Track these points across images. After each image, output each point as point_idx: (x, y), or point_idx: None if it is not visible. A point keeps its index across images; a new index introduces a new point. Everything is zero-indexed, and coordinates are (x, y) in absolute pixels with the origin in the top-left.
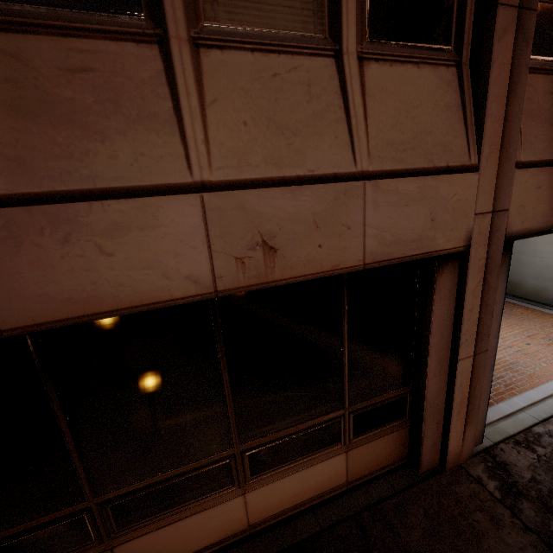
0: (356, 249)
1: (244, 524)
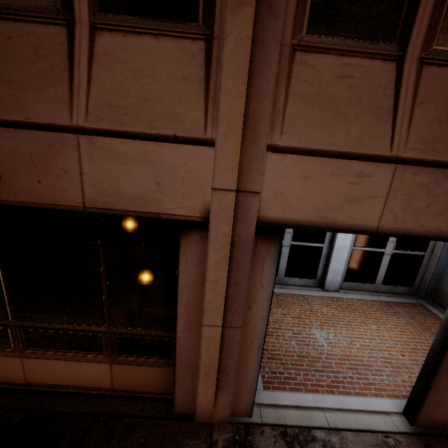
0: (75, 192)
1: (23, 379)
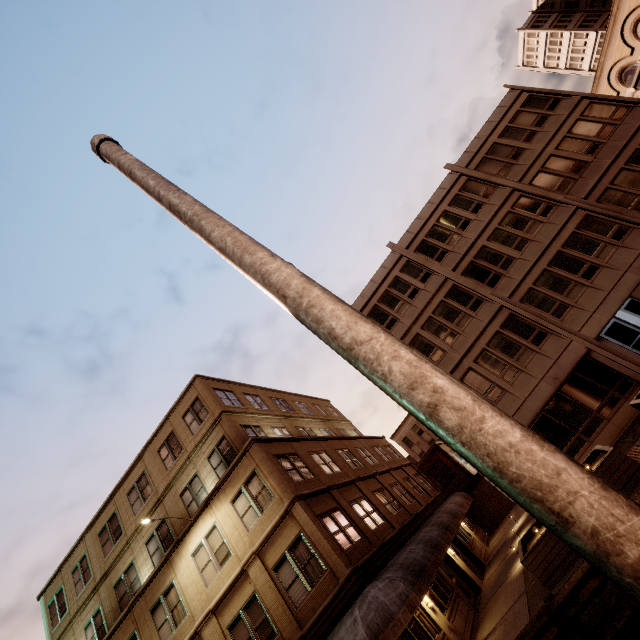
0: (568, 368)
1: (619, 429)
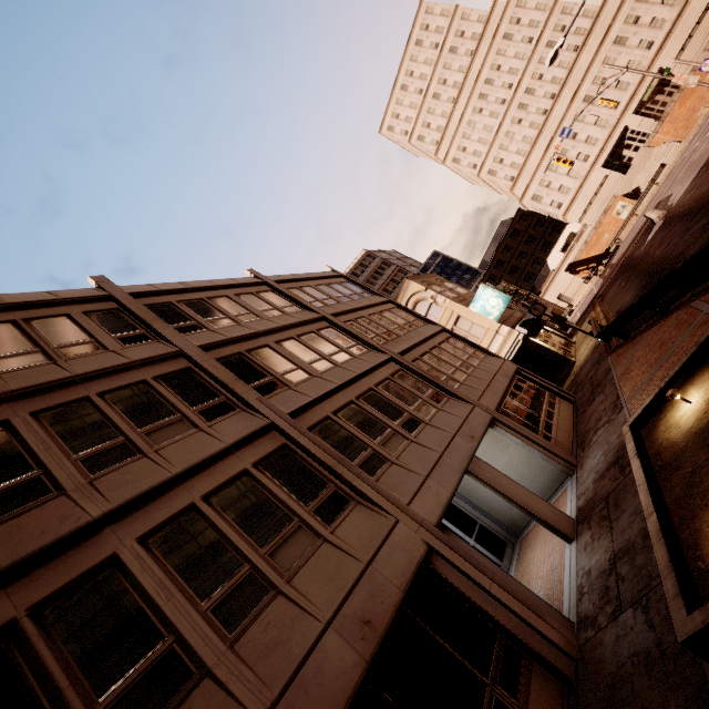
0: (394, 589)
1: None
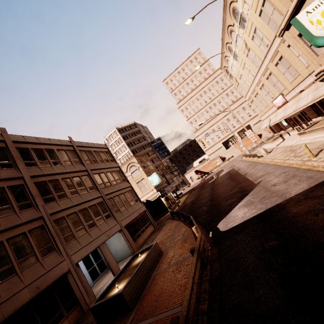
0: (51, 280)
1: None
